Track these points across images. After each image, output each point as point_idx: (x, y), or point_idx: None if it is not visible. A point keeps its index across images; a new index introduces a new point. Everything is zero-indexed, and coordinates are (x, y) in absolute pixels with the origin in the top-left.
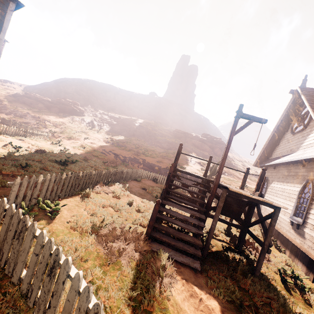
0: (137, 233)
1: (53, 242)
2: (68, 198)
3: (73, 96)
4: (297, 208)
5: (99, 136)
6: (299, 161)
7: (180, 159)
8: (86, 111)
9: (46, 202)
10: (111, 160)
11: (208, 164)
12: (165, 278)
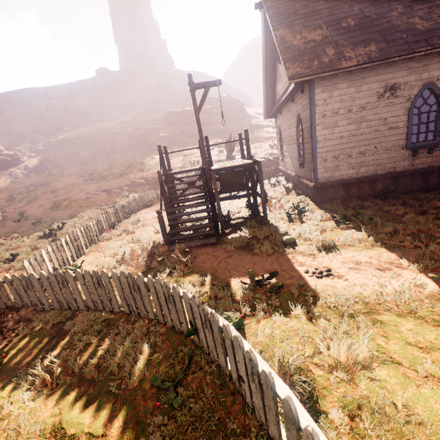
0: (155, 245)
1: (88, 270)
2: (82, 258)
3: None
4: (300, 148)
5: (69, 179)
6: (288, 97)
7: (189, 152)
8: (20, 152)
9: (65, 268)
10: (104, 201)
11: (201, 150)
12: (185, 257)
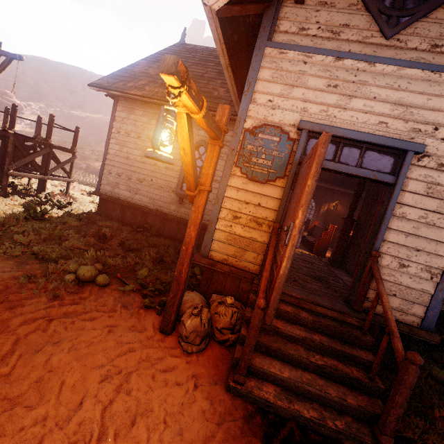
0: None
1: None
2: None
3: (9, 83)
4: None
5: None
6: None
7: None
8: (29, 107)
9: None
10: None
11: (37, 125)
12: None
